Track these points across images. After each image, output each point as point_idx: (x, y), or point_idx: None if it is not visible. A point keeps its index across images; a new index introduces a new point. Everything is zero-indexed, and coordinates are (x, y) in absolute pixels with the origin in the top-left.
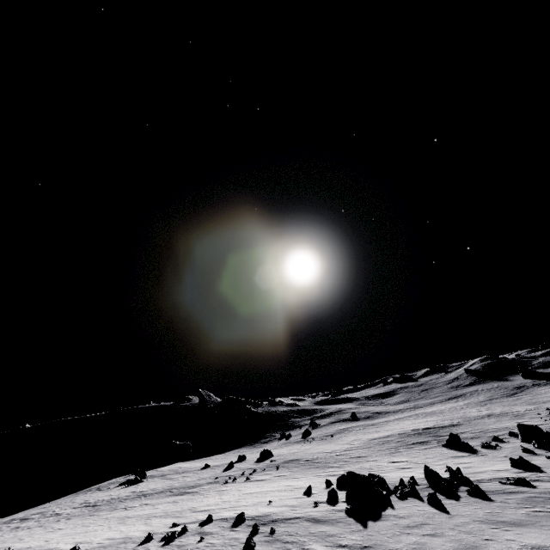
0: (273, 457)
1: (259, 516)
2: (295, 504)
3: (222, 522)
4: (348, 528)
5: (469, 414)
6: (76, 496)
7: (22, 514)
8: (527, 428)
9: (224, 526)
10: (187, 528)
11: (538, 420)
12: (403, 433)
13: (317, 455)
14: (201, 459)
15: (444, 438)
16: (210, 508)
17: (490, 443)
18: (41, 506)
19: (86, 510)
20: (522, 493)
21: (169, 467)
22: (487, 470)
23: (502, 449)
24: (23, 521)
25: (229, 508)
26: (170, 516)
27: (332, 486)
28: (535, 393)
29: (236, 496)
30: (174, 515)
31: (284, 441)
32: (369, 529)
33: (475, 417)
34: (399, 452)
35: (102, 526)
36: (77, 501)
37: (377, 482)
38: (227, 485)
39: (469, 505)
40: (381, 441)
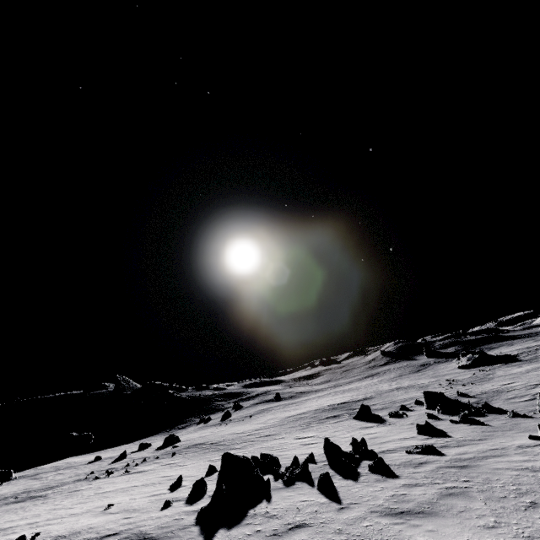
0: (179, 443)
1: (62, 535)
2: (139, 507)
3: None
4: None
5: (381, 388)
6: None
7: None
8: (432, 395)
9: None
10: None
11: (440, 389)
12: (319, 409)
13: (226, 437)
14: (102, 451)
15: (356, 411)
16: (16, 524)
17: (398, 413)
18: None
19: None
20: (431, 463)
21: (55, 464)
22: (394, 439)
23: (408, 416)
24: None
25: (42, 522)
26: None
27: (214, 473)
28: (437, 368)
29: (82, 498)
30: None
31: (201, 425)
32: None
33: (386, 390)
34: (310, 427)
35: None
36: None
37: (268, 464)
38: (93, 483)
39: (369, 487)
40: (296, 418)
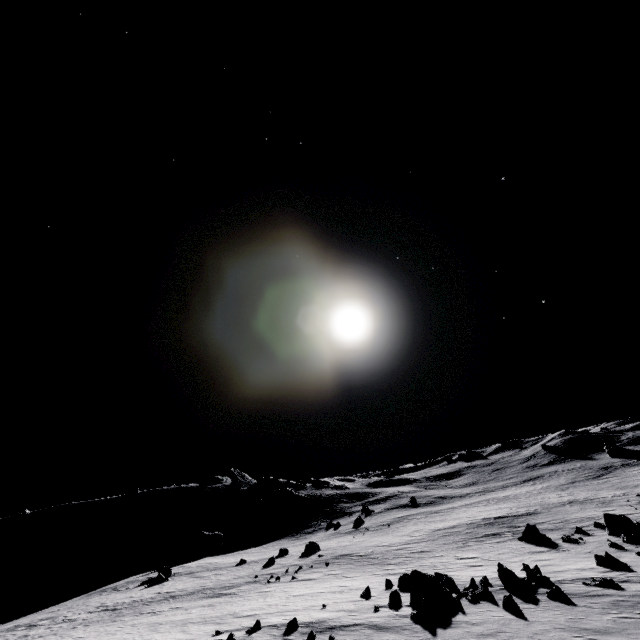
0: (321, 551)
1: (314, 622)
2: (352, 609)
3: (271, 629)
4: (415, 637)
5: (548, 500)
6: (90, 597)
7: (27, 619)
8: (614, 518)
9: (275, 634)
10: (234, 637)
11: (628, 509)
12: (472, 523)
13: (372, 550)
14: (234, 553)
15: (520, 530)
16: (254, 613)
17: (572, 536)
18: (48, 610)
19: (105, 615)
20: (609, 596)
21: (197, 563)
22: (570, 569)
23: (586, 543)
24: (30, 628)
25: (276, 613)
26: (210, 623)
27: (393, 587)
28: (625, 475)
29: (283, 598)
30: (213, 621)
31: (331, 531)
32: (438, 638)
33: (555, 504)
34: (468, 546)
35: (132, 634)
36: (92, 604)
37: (445, 583)
38: (270, 586)
39: (549, 610)
40: (446, 532)
